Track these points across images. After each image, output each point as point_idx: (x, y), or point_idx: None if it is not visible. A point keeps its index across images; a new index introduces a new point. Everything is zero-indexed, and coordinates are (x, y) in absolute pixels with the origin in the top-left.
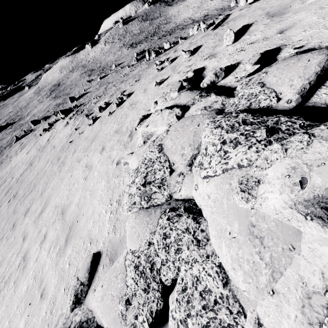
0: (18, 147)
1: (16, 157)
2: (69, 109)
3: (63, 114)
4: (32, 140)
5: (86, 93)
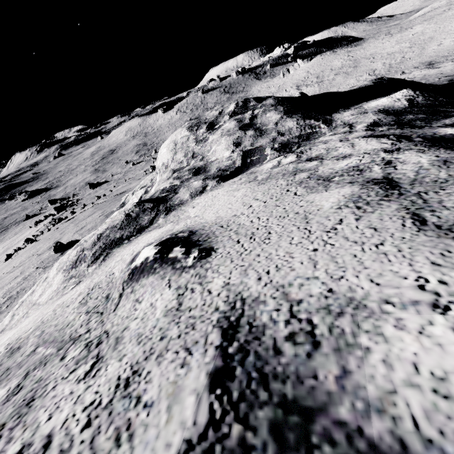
0: (17, 231)
1: (0, 245)
2: (63, 207)
3: (56, 211)
4: (27, 228)
5: (110, 180)
